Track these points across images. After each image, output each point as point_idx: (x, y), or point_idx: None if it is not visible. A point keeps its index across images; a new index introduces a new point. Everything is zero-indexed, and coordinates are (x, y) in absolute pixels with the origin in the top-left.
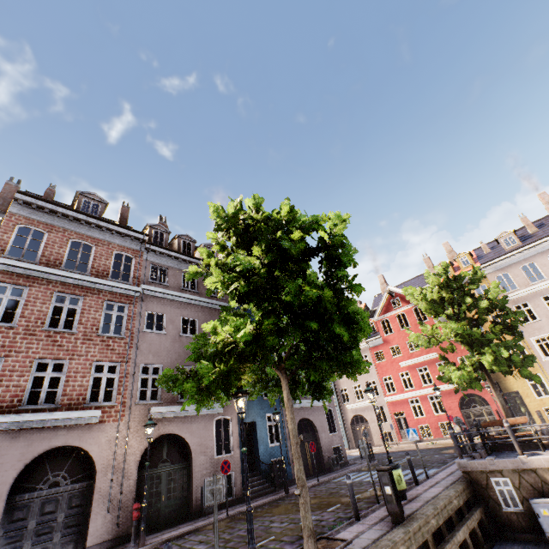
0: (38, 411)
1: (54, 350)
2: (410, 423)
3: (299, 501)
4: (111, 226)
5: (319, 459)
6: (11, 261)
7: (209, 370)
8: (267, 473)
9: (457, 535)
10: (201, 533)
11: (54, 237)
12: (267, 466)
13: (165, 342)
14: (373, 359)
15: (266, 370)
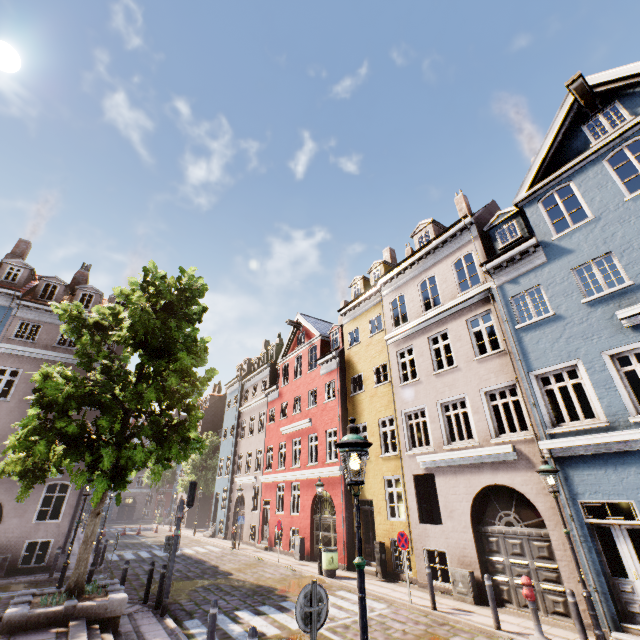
0: None
1: None
2: (271, 519)
3: None
4: None
5: None
6: None
7: None
8: None
9: None
10: None
11: None
12: None
13: None
14: (266, 419)
15: None
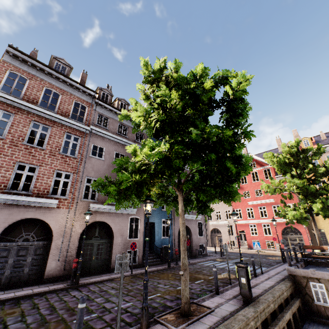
0: (17, 194)
1: (30, 158)
2: (247, 238)
3: (181, 278)
4: (73, 83)
5: (190, 250)
6: (2, 94)
7: (127, 178)
8: (158, 253)
9: (286, 316)
10: (114, 282)
11: (33, 83)
12: (158, 249)
13: (103, 165)
14: None
15: (168, 188)
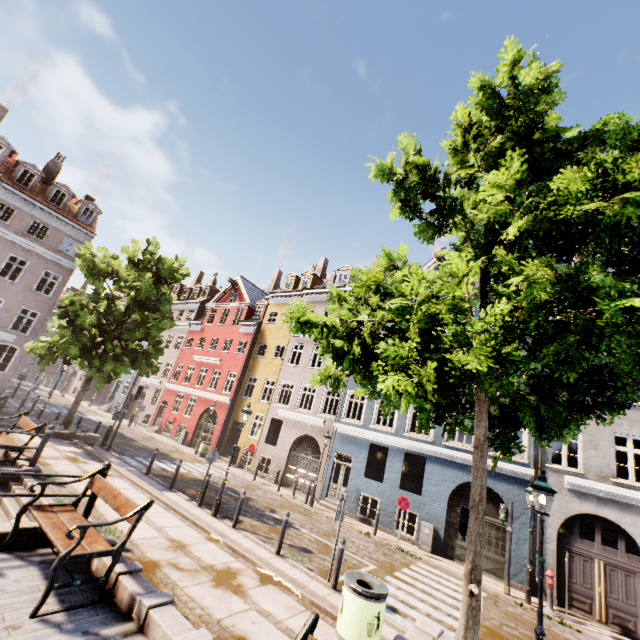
0: None
1: None
2: (166, 414)
3: None
4: None
5: None
6: None
7: None
8: None
9: None
10: None
11: None
12: None
13: None
14: (184, 343)
15: None
